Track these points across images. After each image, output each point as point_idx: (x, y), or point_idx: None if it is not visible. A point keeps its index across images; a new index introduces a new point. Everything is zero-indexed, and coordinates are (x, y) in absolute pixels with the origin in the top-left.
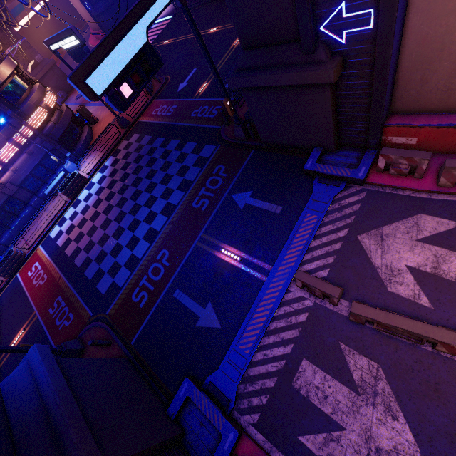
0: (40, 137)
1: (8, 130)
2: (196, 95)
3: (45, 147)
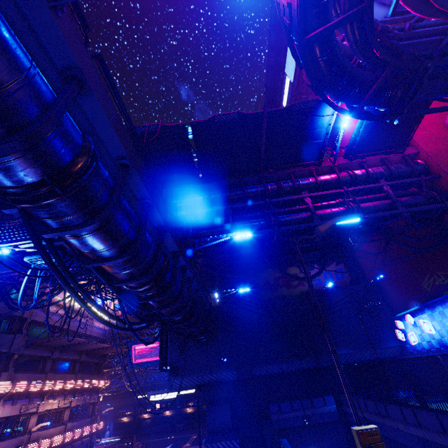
0: (90, 438)
1: (89, 421)
2: (184, 446)
3: (86, 447)
